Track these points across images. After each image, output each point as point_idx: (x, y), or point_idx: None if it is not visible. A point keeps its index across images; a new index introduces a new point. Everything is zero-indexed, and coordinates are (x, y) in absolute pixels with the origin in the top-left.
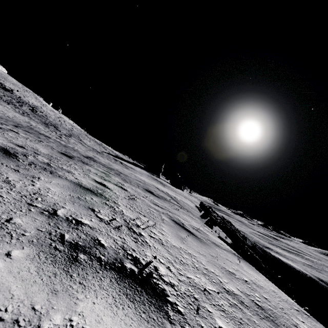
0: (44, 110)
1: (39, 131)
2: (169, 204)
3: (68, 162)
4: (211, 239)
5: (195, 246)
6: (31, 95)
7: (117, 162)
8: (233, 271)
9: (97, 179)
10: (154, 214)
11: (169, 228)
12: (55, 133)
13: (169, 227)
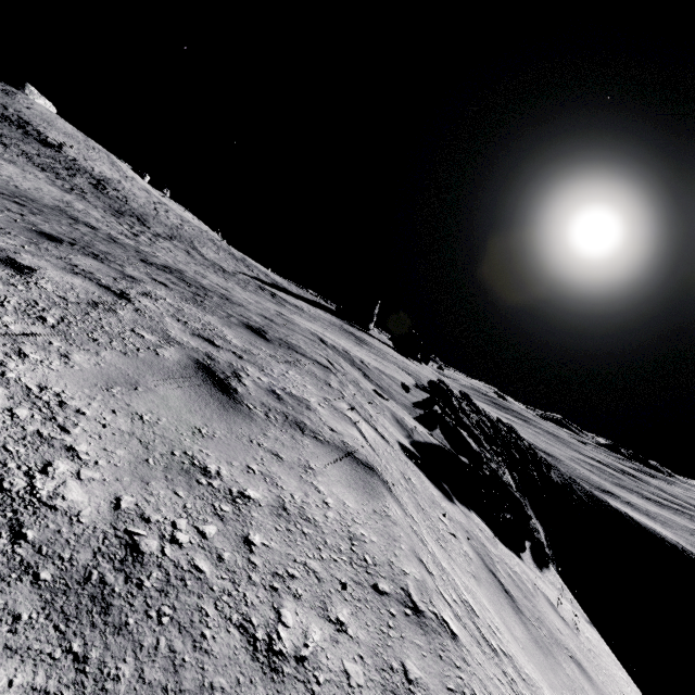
0: (124, 187)
1: (81, 217)
2: (282, 354)
3: (7, 234)
4: (303, 417)
5: (157, 404)
6: (102, 158)
7: (261, 292)
8: (227, 472)
9: (37, 263)
10: (125, 339)
11: (119, 363)
12: (127, 227)
13: (127, 362)
